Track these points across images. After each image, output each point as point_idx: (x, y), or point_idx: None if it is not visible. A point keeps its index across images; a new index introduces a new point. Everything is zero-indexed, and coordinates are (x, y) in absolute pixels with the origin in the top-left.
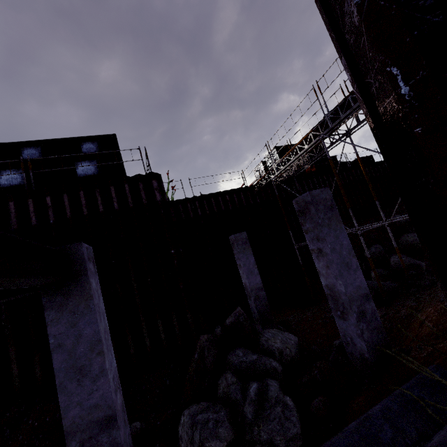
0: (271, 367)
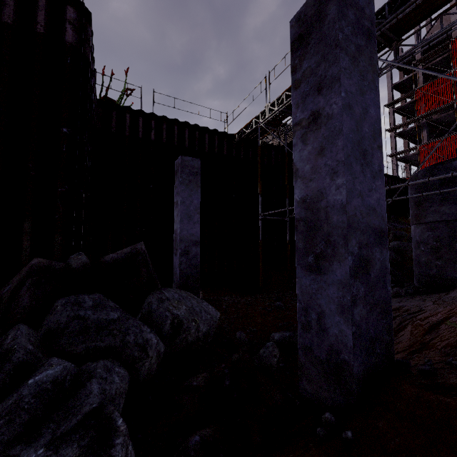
0: (136, 340)
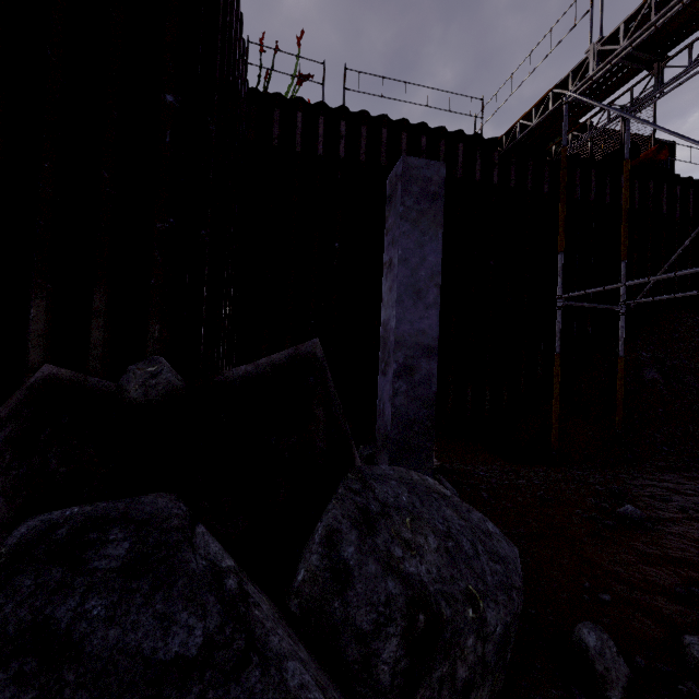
0: None
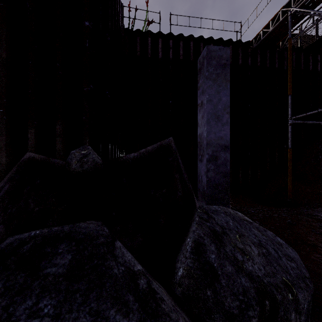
0: None
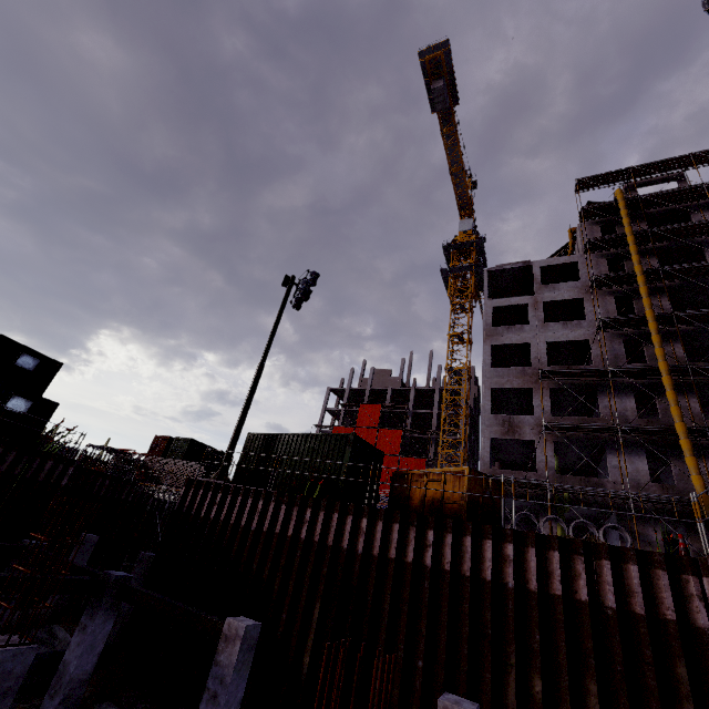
0: (54, 644)
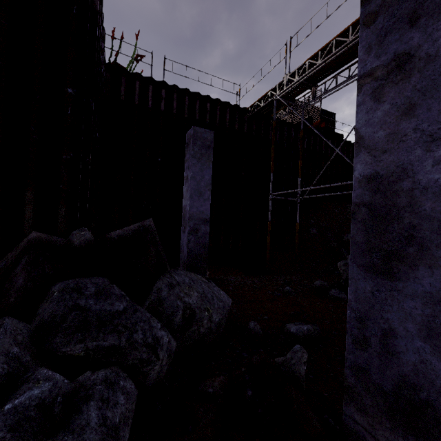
0: (144, 340)
